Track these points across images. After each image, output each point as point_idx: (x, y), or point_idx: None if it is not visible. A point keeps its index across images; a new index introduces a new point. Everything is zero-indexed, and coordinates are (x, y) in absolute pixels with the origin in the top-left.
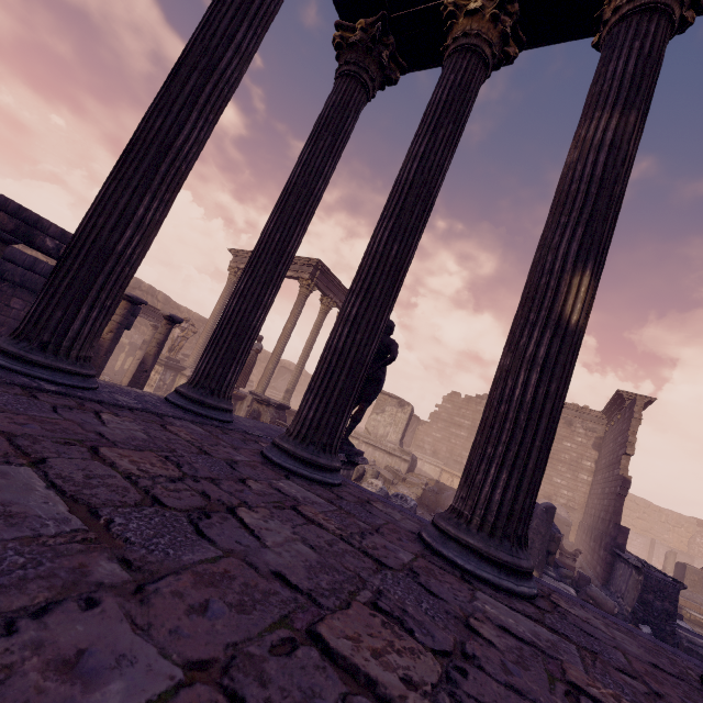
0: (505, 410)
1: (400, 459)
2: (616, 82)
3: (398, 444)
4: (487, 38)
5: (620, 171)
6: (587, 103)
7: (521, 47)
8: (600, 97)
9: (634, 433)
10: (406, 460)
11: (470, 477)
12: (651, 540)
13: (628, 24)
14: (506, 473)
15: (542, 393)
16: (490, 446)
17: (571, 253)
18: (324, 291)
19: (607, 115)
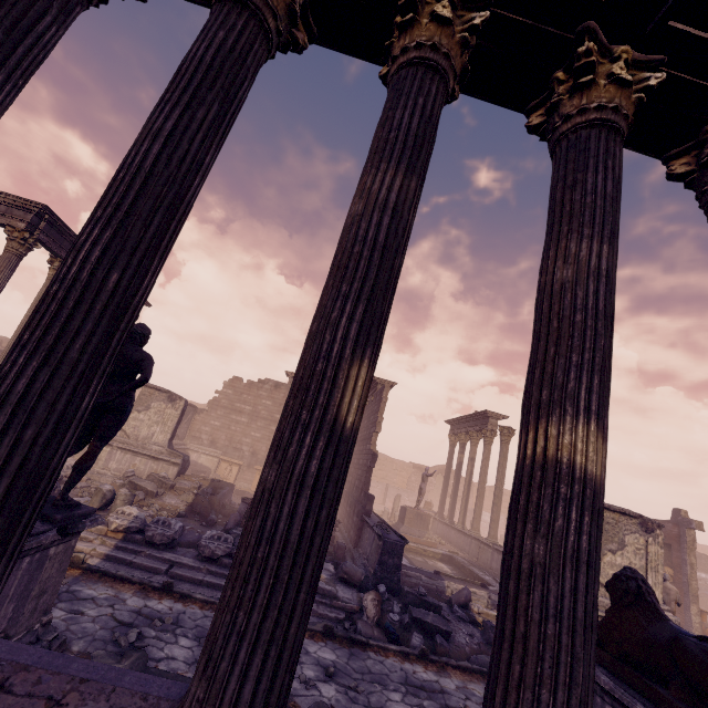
0: (265, 555)
1: (168, 463)
2: (402, 136)
3: (166, 445)
4: (271, 4)
5: (400, 243)
6: (374, 146)
7: (311, 38)
8: (387, 145)
9: (382, 414)
10: (177, 464)
11: (212, 664)
12: (387, 485)
13: (415, 73)
14: (261, 655)
15: (310, 526)
16: (242, 613)
17: (351, 335)
18: (55, 251)
19: (393, 172)
